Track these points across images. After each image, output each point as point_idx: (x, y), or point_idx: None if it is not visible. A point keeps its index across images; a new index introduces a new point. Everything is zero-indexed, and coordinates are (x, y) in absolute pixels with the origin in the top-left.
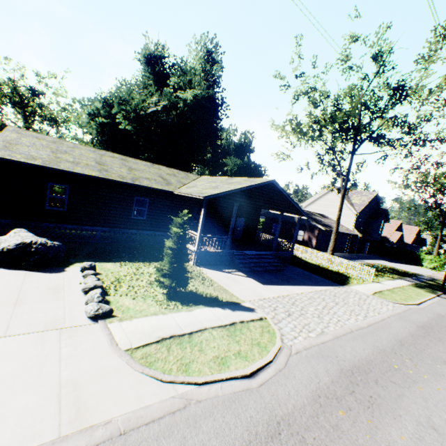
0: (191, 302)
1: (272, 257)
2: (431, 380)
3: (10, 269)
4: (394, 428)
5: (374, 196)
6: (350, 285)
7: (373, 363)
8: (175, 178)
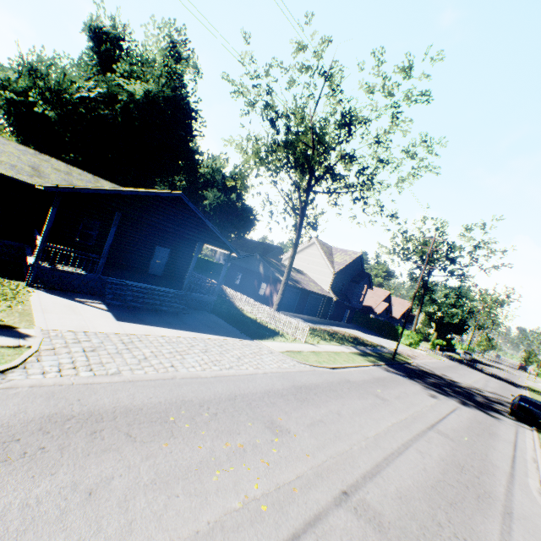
0: None
1: (172, 295)
2: (205, 437)
3: None
4: (3, 489)
5: (358, 256)
6: (265, 340)
7: (137, 412)
8: (65, 175)
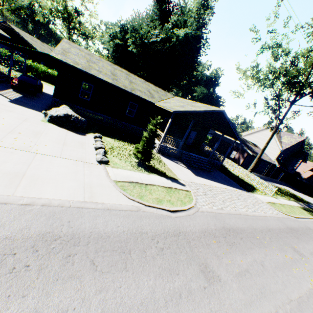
0: (150, 171)
1: (207, 161)
2: (275, 250)
3: (59, 127)
4: (239, 256)
5: (301, 140)
6: (254, 193)
7: (244, 231)
8: (157, 94)
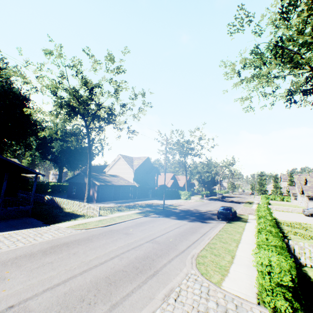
0: None
1: None
2: None
3: None
4: None
5: (146, 159)
6: (61, 223)
7: None
8: None
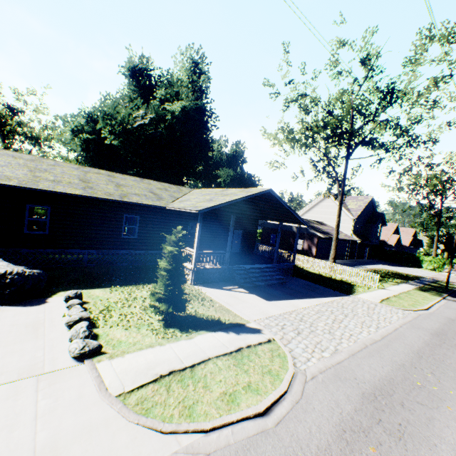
0: (191, 328)
1: (273, 270)
2: None
3: None
4: None
5: (370, 200)
6: (356, 294)
7: (394, 382)
8: (166, 192)
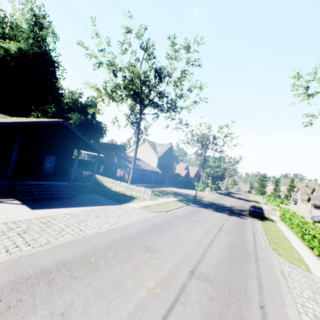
0: None
1: (65, 186)
2: (116, 265)
3: None
4: None
5: (169, 147)
6: (128, 203)
7: (71, 262)
8: None
